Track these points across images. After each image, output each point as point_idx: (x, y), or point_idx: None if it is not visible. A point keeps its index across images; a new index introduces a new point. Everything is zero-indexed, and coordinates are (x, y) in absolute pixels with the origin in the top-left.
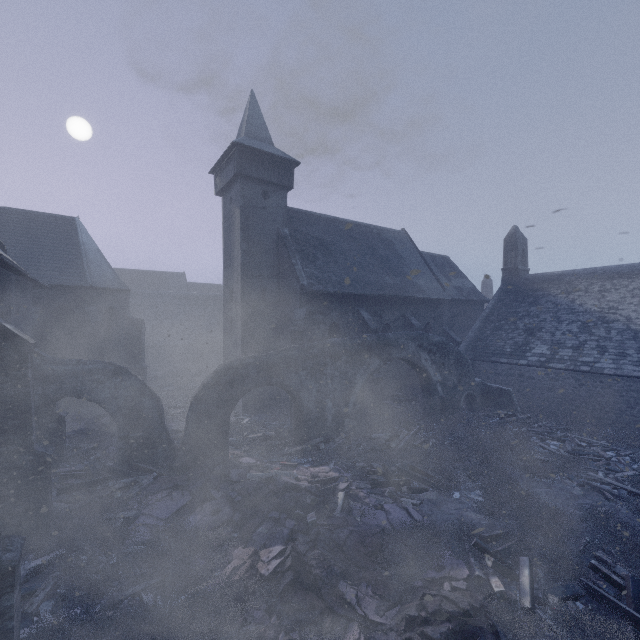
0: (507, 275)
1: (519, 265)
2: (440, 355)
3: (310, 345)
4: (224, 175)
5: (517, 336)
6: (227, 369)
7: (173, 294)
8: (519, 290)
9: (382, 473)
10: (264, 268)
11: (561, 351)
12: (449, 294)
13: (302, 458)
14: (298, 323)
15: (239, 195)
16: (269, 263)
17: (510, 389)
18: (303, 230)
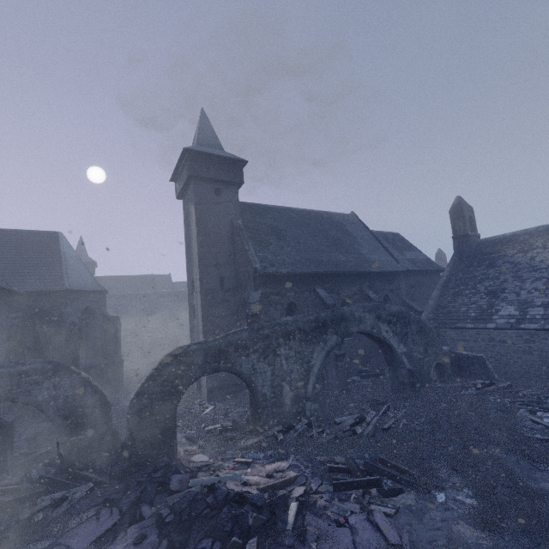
0: (458, 242)
1: (469, 232)
2: (401, 325)
3: (260, 326)
4: (181, 180)
5: (479, 300)
6: (170, 358)
7: (158, 293)
8: (473, 255)
9: (346, 470)
10: (221, 257)
11: (531, 310)
12: (403, 266)
13: (259, 452)
14: (253, 305)
15: (193, 194)
16: (225, 252)
17: (482, 355)
18: (256, 220)
